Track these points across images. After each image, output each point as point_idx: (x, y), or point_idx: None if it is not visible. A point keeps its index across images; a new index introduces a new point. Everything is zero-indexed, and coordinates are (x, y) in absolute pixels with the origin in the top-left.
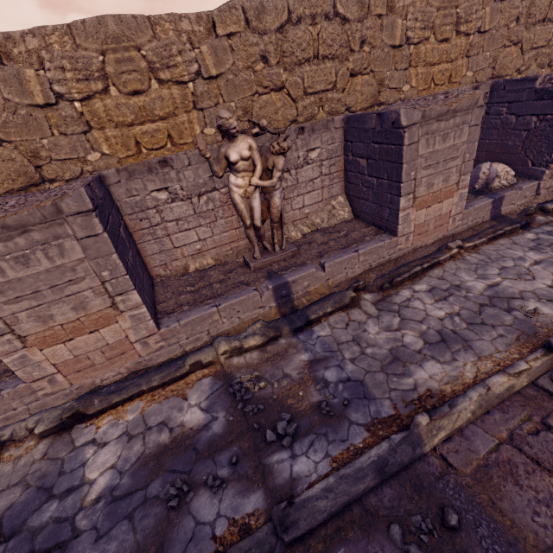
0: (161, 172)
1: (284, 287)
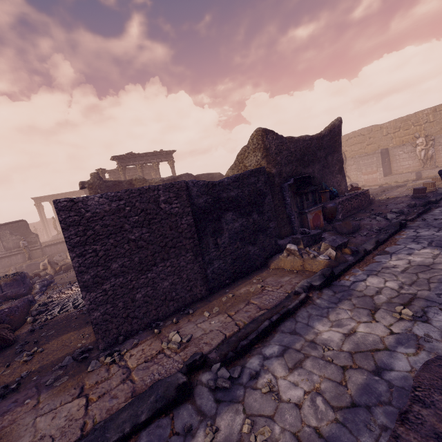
0: (402, 147)
1: (419, 173)
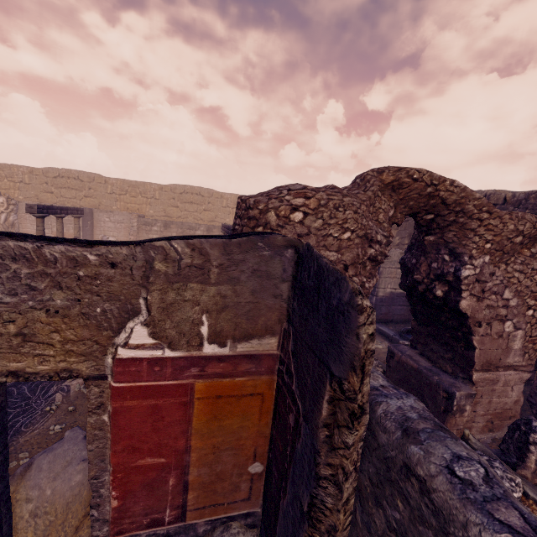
0: None
1: None
